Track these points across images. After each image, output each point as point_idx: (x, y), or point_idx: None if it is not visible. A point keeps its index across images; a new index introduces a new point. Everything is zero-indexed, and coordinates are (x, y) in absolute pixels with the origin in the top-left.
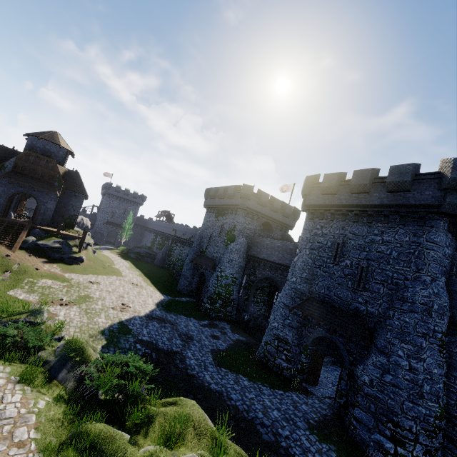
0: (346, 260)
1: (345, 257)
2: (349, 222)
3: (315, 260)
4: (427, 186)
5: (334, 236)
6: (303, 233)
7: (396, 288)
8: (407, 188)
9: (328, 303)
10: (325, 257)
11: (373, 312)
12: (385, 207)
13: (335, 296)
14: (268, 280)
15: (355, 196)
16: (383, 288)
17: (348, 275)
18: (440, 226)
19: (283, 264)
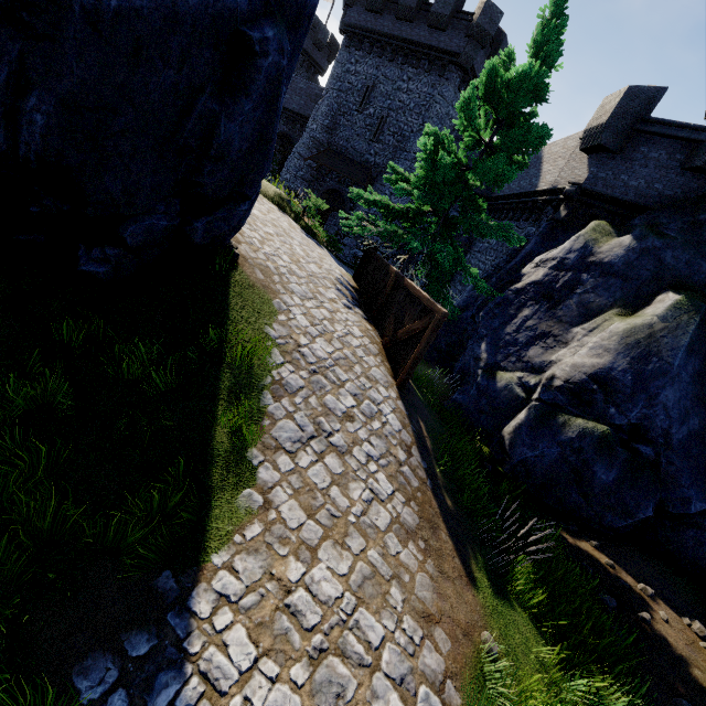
0: (371, 109)
1: (371, 105)
2: (385, 61)
3: (341, 106)
4: (460, 28)
5: (366, 77)
6: (335, 68)
7: (403, 140)
8: (444, 26)
9: (344, 155)
10: (352, 103)
11: (379, 163)
12: (421, 47)
13: (352, 149)
14: (282, 141)
15: (399, 24)
16: (393, 141)
17: (368, 126)
18: (453, 80)
19: (304, 115)
